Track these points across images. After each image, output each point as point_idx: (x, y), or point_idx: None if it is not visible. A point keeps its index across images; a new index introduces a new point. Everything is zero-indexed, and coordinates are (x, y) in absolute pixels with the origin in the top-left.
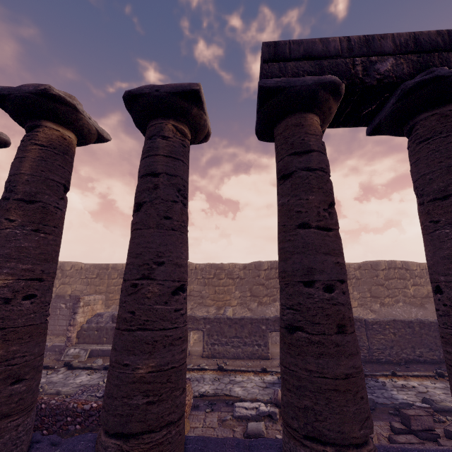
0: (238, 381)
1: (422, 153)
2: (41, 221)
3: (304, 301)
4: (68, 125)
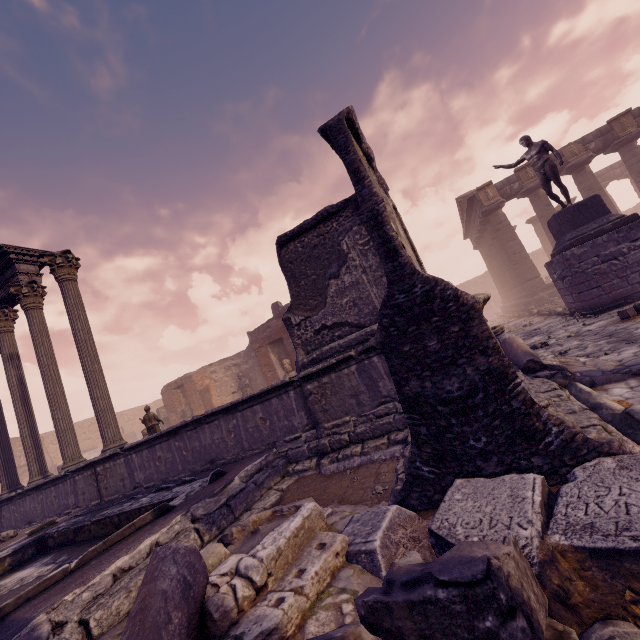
0: None
1: (634, 185)
2: None
3: None
4: None
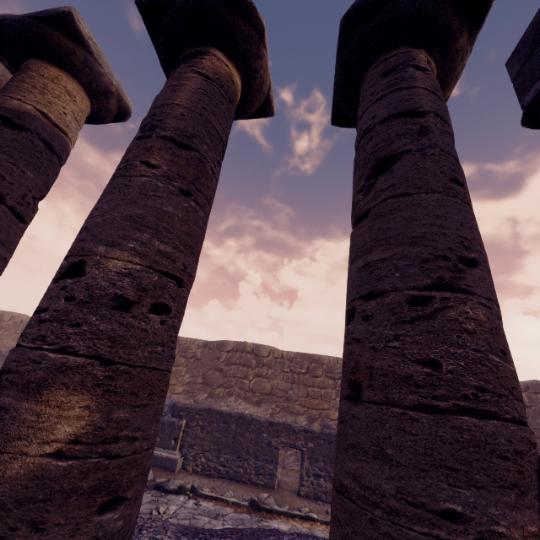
0: None
1: None
2: (194, 180)
3: None
4: (241, 63)
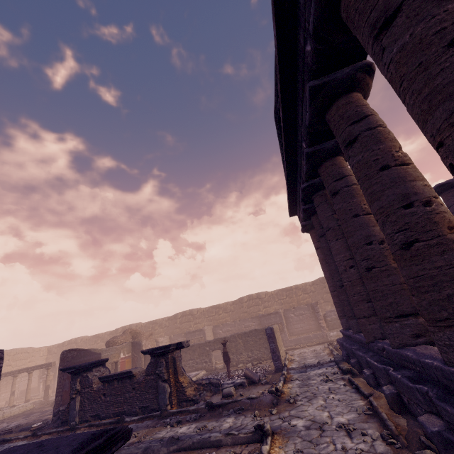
0: None
1: None
2: None
3: None
4: None
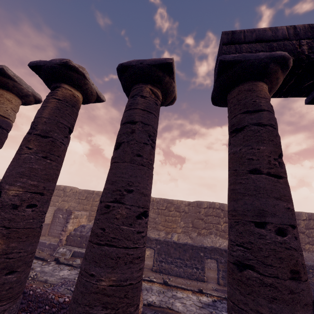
0: (179, 296)
1: None
2: (49, 151)
3: (255, 241)
4: (78, 87)
